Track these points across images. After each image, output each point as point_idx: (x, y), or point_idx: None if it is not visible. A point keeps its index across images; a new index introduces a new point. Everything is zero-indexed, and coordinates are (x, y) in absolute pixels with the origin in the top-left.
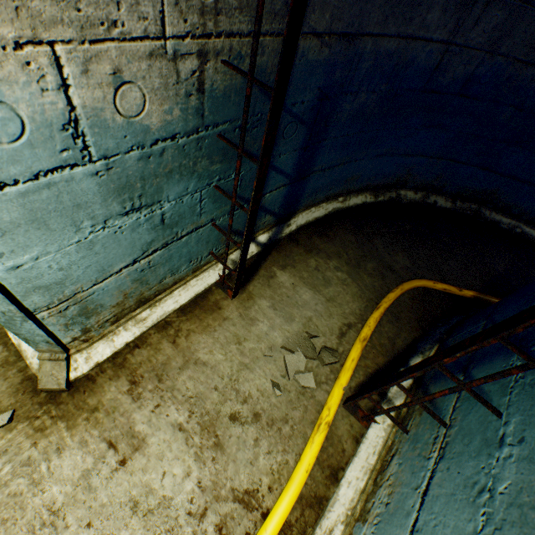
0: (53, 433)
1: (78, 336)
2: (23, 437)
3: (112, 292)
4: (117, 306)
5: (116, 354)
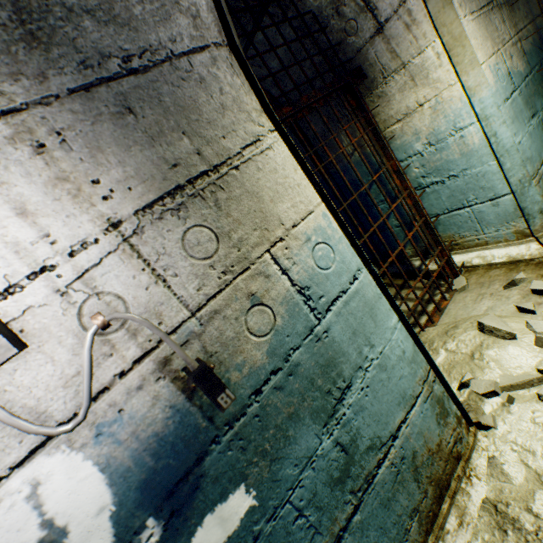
0: None
1: None
2: None
3: None
4: None
5: None
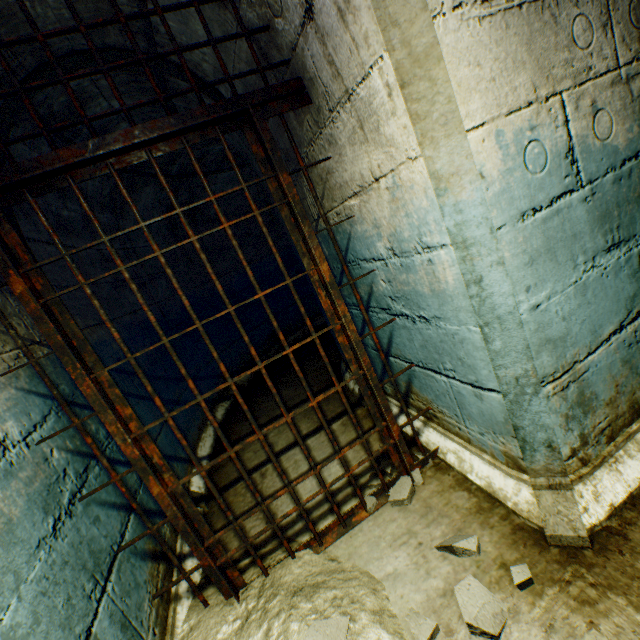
0: (612, 611)
1: (575, 448)
2: (564, 609)
3: (602, 376)
4: (608, 405)
5: (631, 500)
